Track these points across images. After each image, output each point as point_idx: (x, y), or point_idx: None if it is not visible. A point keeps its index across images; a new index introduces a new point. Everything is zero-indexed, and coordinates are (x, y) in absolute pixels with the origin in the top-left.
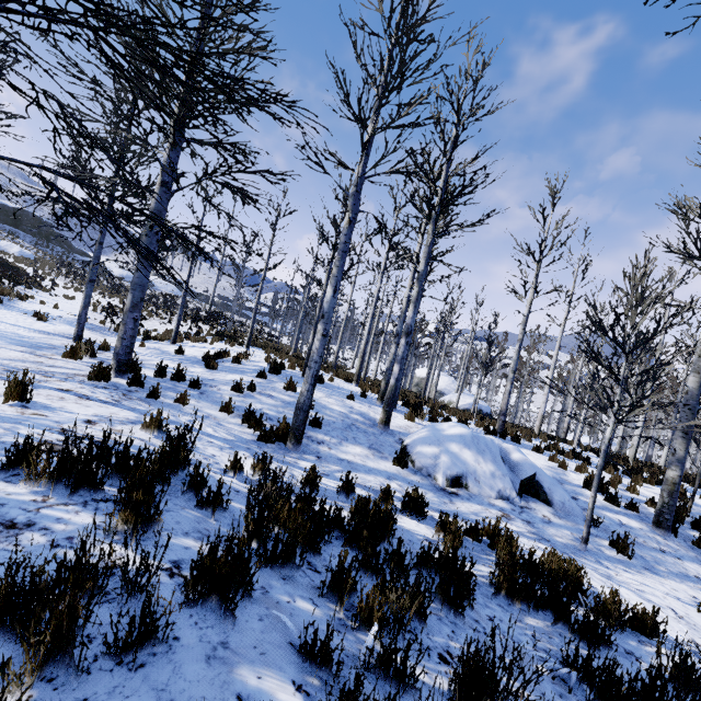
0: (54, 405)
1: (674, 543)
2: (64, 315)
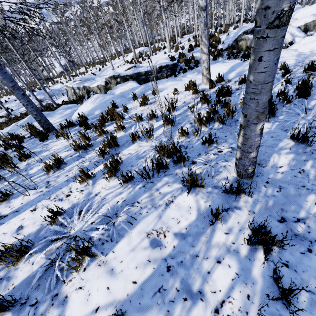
0: None
1: None
2: None
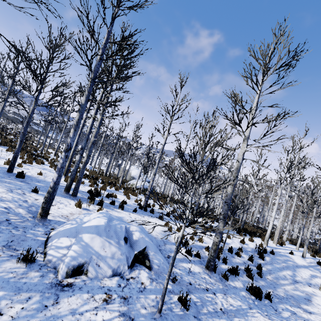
0: None
1: (213, 279)
2: None
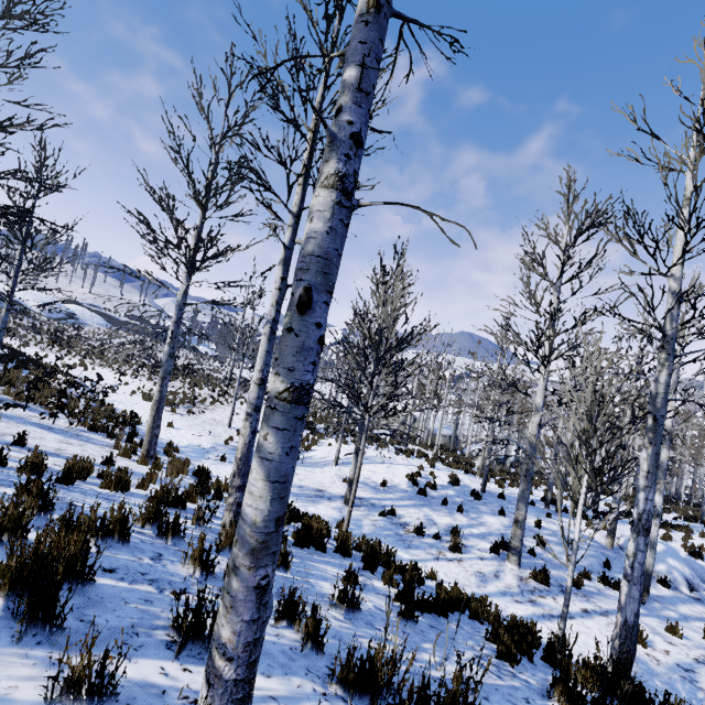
0: None
1: None
2: (204, 442)
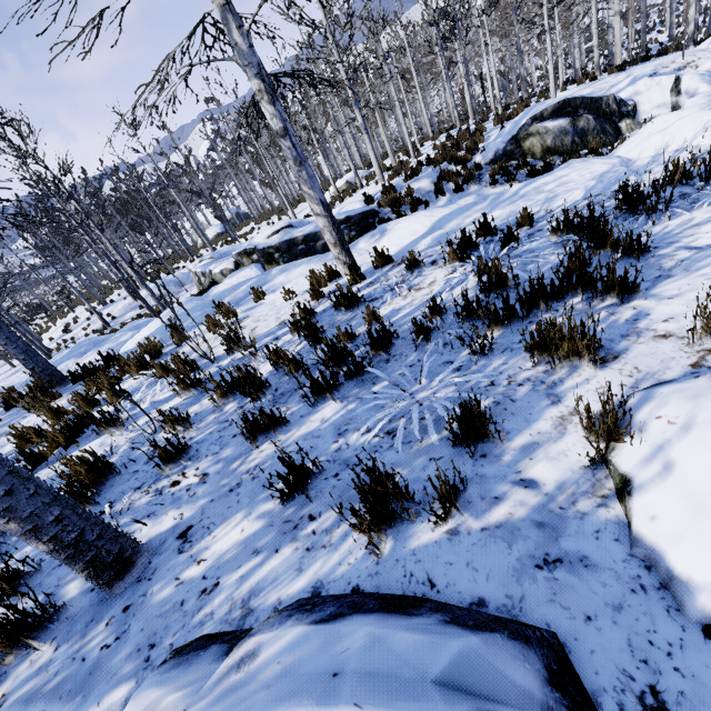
0: None
1: None
2: None
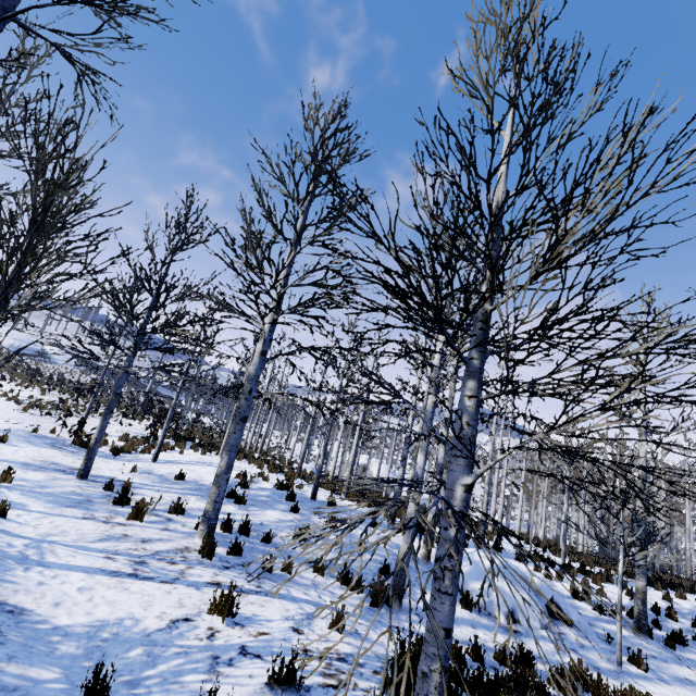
0: (247, 613)
1: (654, 646)
2: (8, 426)
